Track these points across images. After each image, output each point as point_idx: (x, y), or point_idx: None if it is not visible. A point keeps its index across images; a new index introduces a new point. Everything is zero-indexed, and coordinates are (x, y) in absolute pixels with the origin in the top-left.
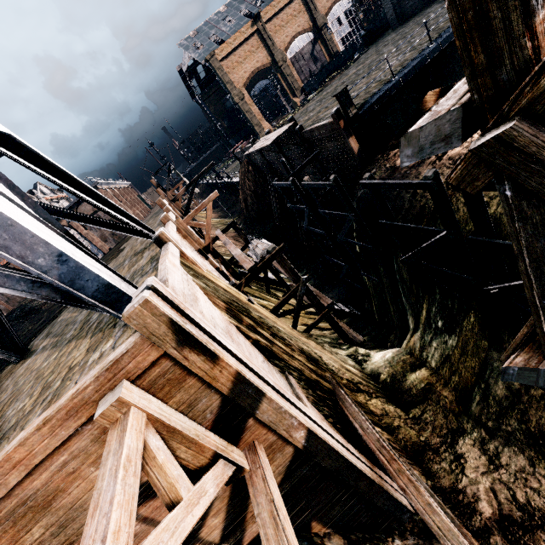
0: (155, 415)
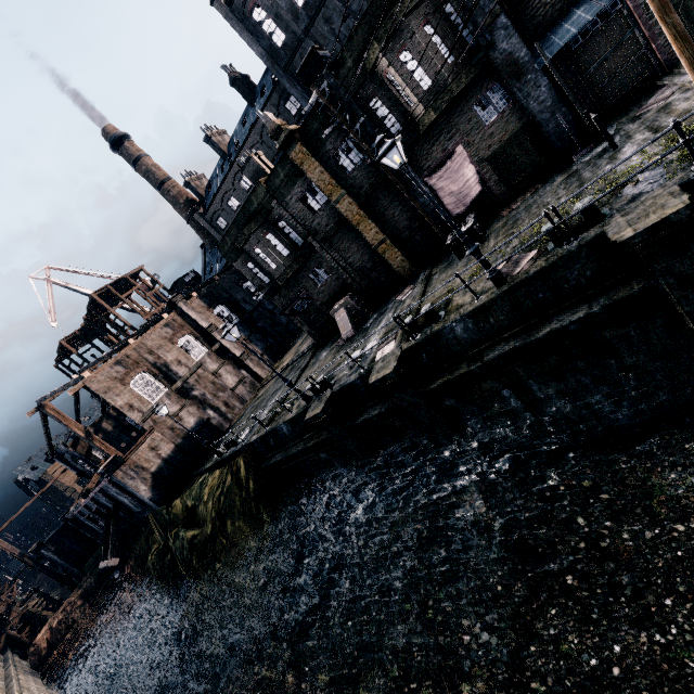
0: None
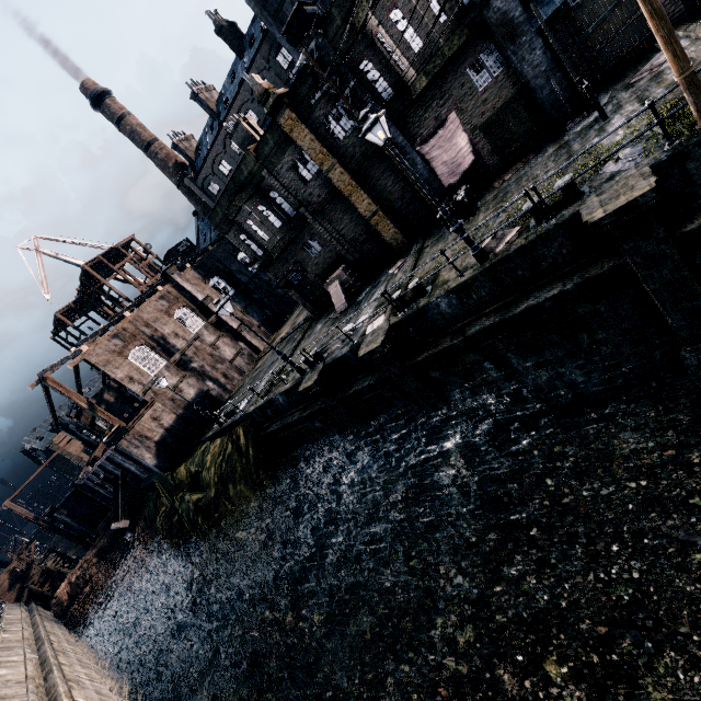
0: (17, 566)
